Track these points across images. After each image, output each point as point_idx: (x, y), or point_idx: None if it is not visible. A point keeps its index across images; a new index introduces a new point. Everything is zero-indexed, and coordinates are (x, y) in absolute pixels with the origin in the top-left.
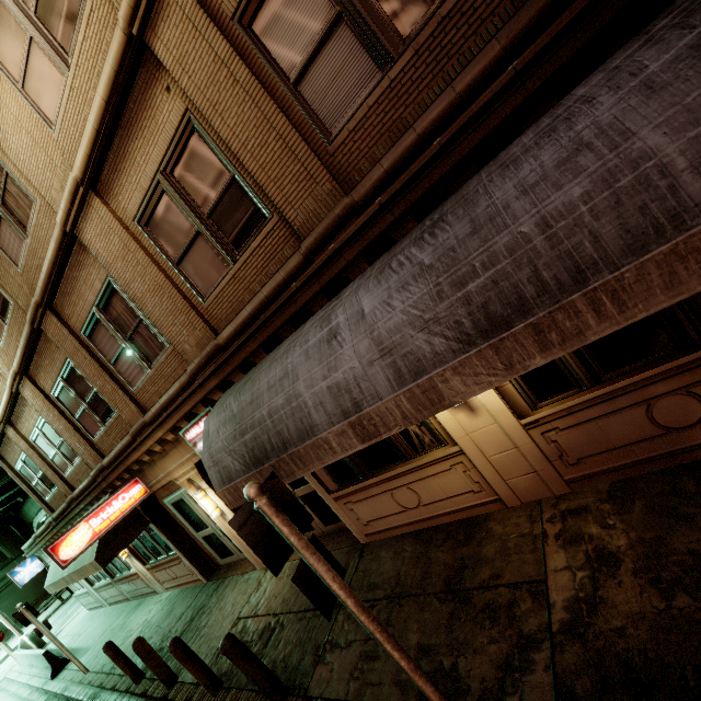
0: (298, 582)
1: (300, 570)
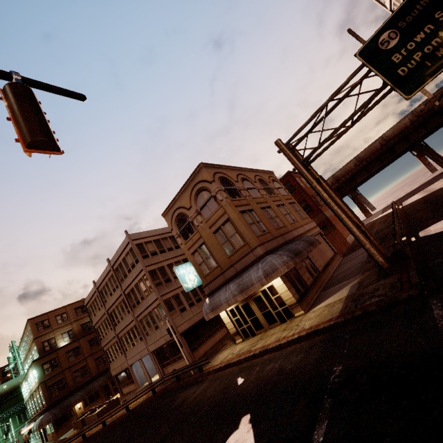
0: (25, 442)
1: (26, 441)
